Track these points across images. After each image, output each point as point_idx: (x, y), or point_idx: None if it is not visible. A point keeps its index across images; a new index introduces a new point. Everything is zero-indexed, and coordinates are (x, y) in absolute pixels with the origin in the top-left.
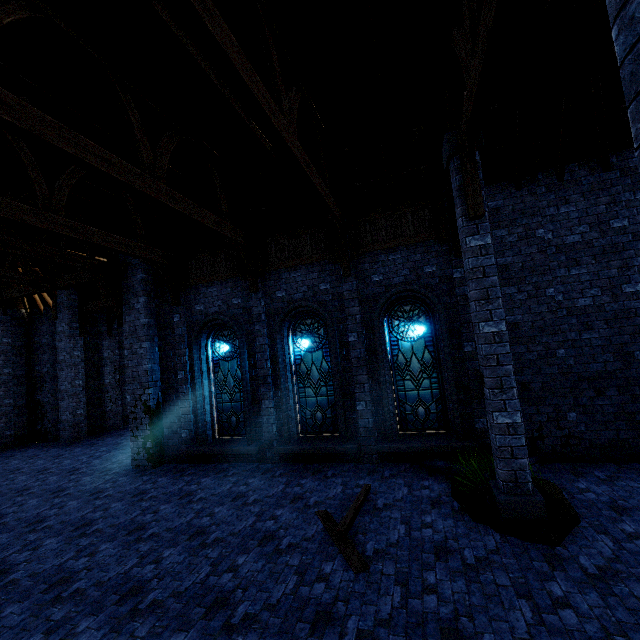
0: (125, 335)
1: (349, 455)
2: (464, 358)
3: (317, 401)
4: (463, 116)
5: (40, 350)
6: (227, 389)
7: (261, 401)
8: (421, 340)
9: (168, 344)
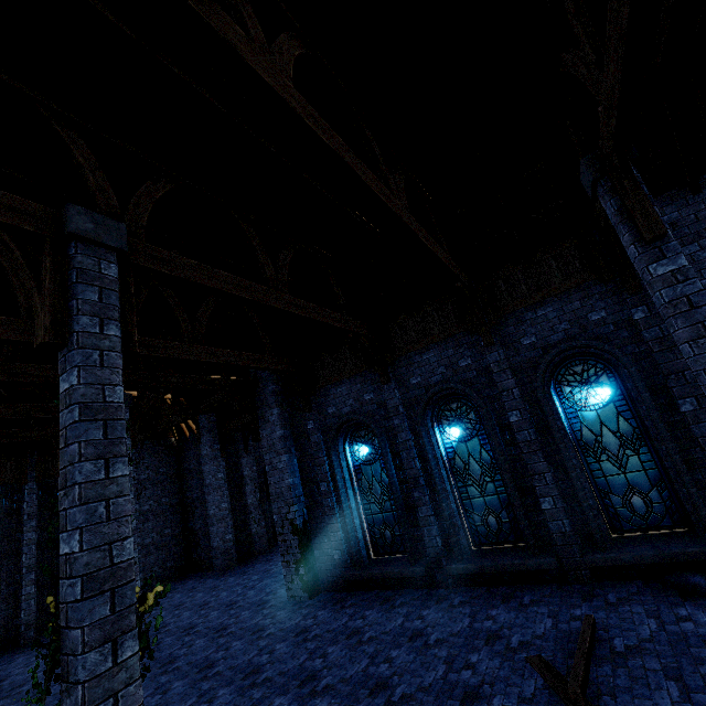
0: (264, 450)
1: (546, 572)
2: (684, 421)
3: (485, 502)
4: (602, 133)
5: (189, 476)
6: (374, 498)
7: (416, 508)
8: (609, 406)
9: (306, 454)
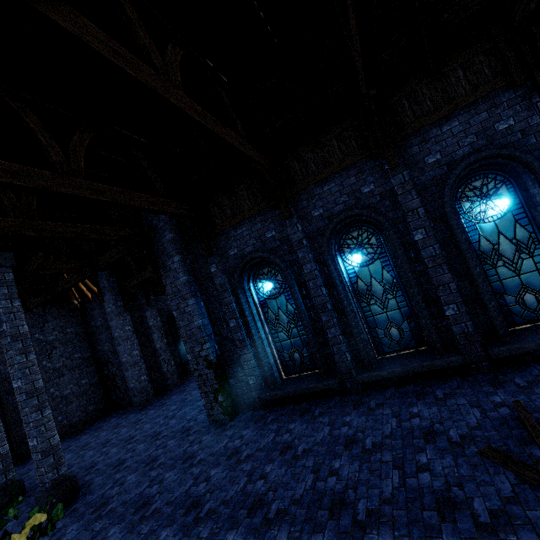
0: (169, 297)
1: (449, 368)
2: None
3: (387, 317)
4: None
5: (97, 332)
6: (282, 327)
7: (325, 331)
8: (507, 216)
9: (211, 296)
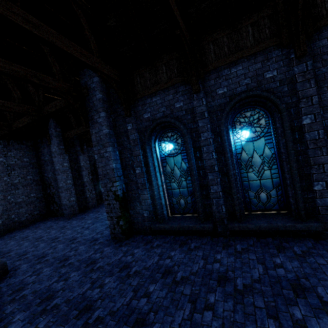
0: (93, 144)
1: (304, 231)
2: None
3: (260, 184)
4: None
5: (45, 164)
6: (174, 179)
7: (209, 186)
8: None
9: (125, 148)
